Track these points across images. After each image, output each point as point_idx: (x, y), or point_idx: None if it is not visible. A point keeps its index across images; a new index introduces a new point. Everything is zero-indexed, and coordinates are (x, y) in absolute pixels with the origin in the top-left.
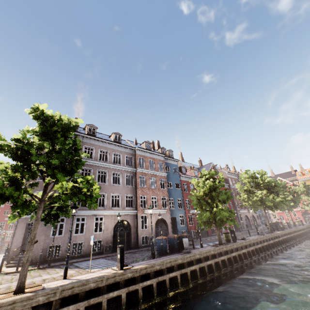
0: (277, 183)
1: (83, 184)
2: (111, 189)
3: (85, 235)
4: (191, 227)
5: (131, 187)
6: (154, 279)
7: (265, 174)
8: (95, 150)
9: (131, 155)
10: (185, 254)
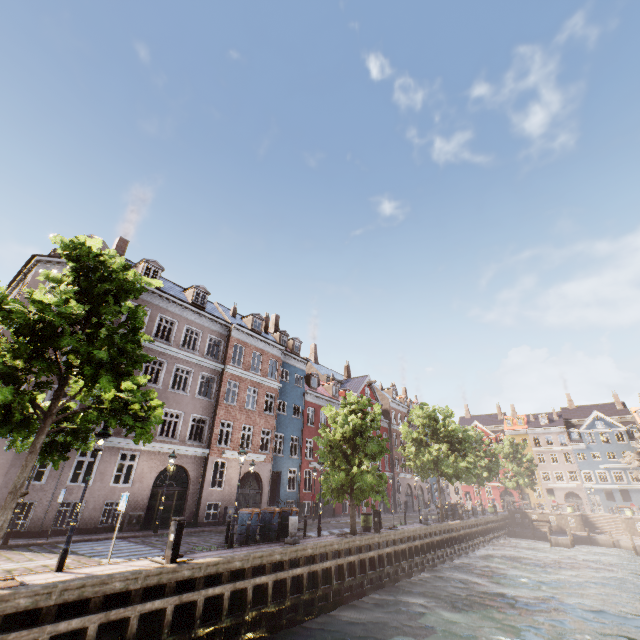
0: (466, 436)
1: (135, 396)
2: (167, 400)
3: (91, 487)
4: (306, 496)
5: (207, 401)
6: (228, 584)
7: (451, 415)
8: (151, 315)
9: (222, 337)
10: (289, 545)
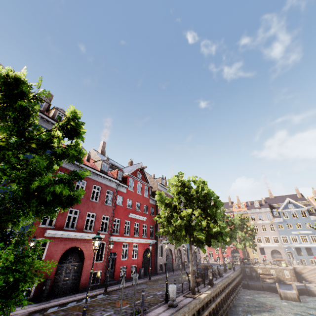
0: (218, 202)
1: None
2: None
3: None
4: None
5: None
6: None
7: (204, 182)
8: None
9: None
10: None
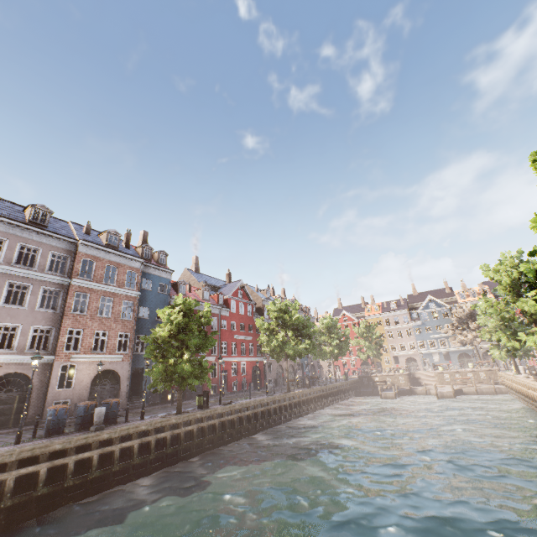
0: (309, 323)
1: None
2: None
3: None
4: None
5: (51, 313)
6: None
7: (296, 308)
8: None
9: (67, 252)
10: (91, 432)
